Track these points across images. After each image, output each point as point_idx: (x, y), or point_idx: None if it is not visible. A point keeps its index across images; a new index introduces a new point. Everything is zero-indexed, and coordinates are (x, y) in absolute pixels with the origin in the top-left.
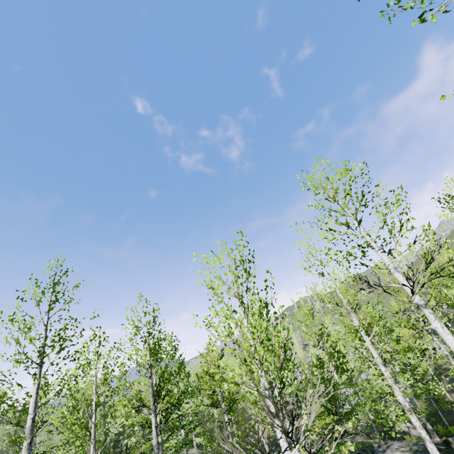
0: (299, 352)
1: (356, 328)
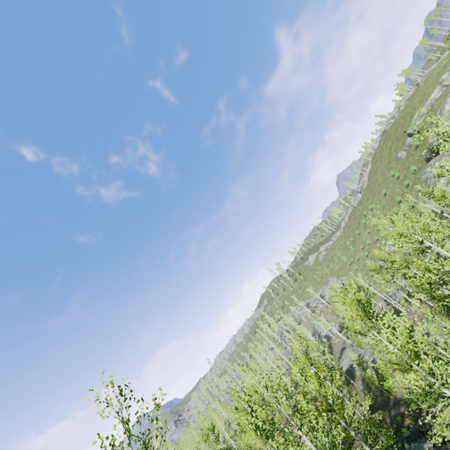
0: (306, 331)
1: (421, 283)
